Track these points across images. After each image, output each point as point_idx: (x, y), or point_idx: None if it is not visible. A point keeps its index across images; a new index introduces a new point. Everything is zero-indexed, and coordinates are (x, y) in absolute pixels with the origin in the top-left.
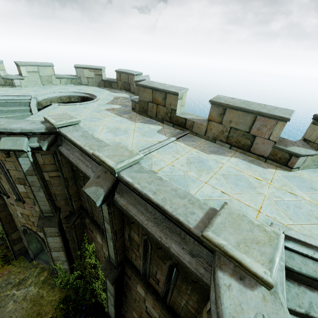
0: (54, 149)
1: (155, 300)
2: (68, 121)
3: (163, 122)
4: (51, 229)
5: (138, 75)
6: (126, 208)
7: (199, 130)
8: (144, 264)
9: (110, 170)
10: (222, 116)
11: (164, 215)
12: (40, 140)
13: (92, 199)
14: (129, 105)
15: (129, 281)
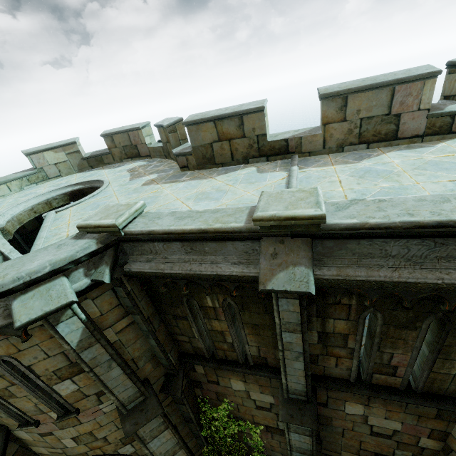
0: (119, 274)
1: (398, 400)
2: (132, 212)
3: (247, 162)
4: (151, 425)
5: (146, 126)
6: (346, 276)
7: (313, 146)
8: (358, 360)
9: (303, 228)
10: (343, 109)
11: (447, 236)
12: (90, 271)
13: (296, 292)
14: (165, 168)
15: (324, 410)
